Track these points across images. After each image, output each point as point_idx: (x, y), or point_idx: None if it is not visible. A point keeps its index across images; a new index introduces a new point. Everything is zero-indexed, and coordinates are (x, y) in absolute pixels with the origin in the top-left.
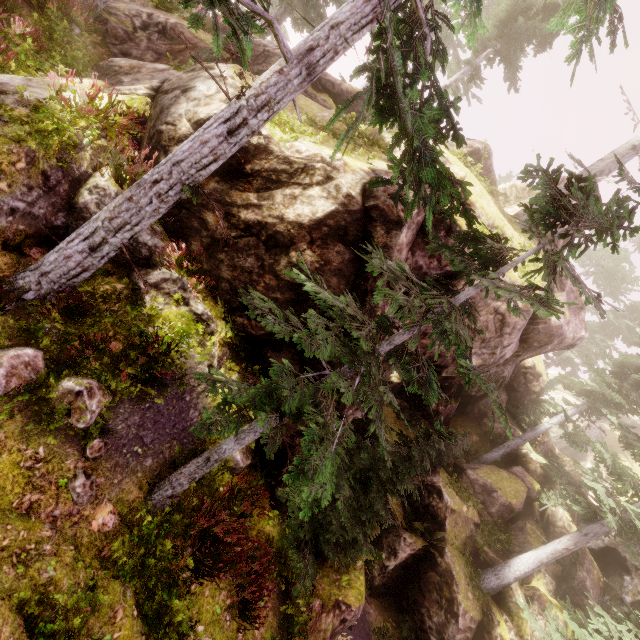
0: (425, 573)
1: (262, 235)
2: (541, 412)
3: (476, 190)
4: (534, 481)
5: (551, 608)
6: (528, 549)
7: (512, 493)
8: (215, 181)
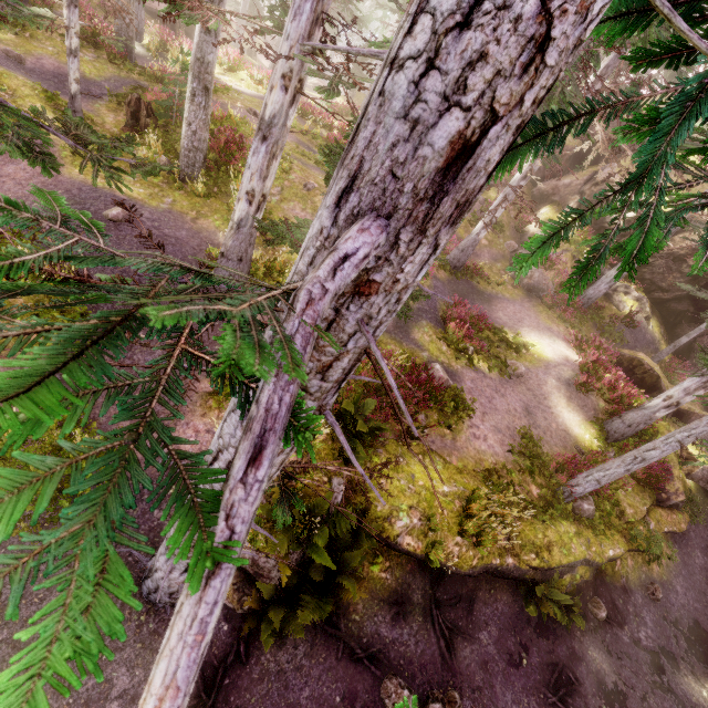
0: None
1: (670, 257)
2: None
3: None
4: None
5: None
6: None
7: None
8: None
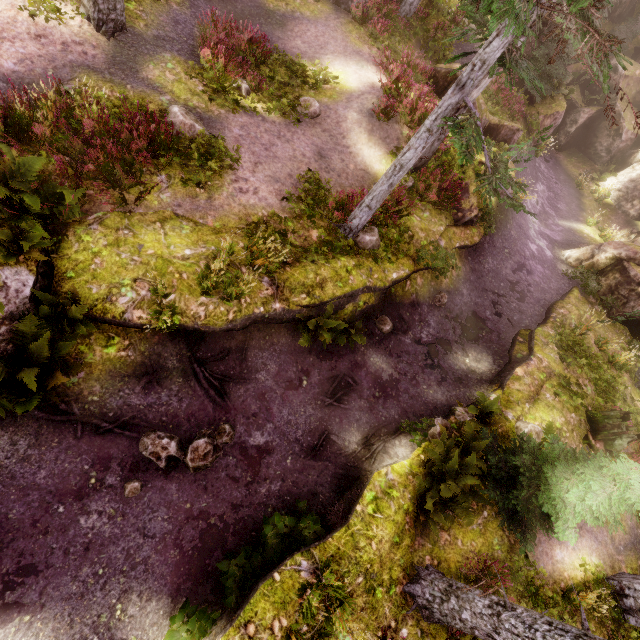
0: (599, 125)
1: None
2: None
3: None
4: None
5: None
6: None
7: None
8: None
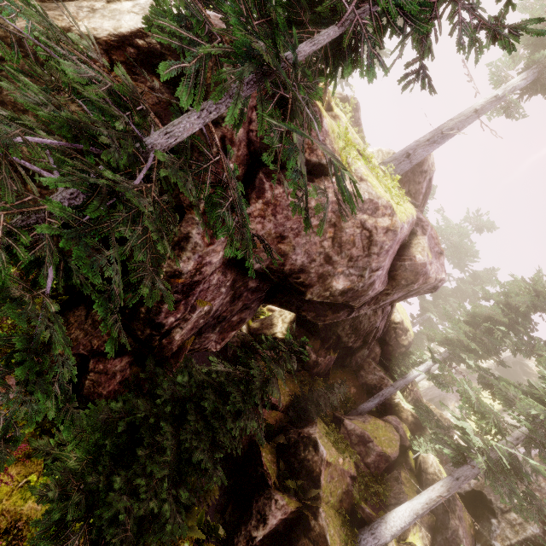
0: (297, 541)
1: None
2: (410, 364)
3: (343, 116)
4: (406, 429)
5: None
6: (403, 500)
7: (387, 442)
8: None
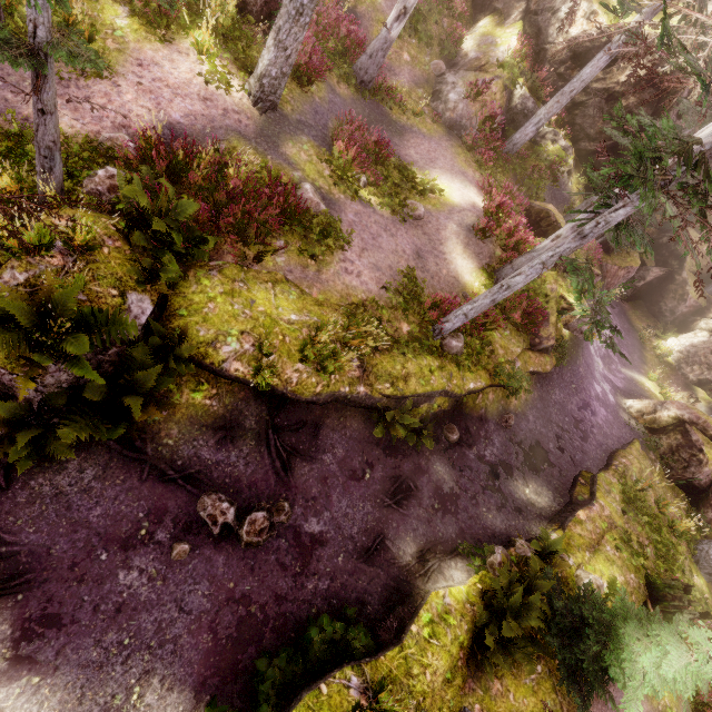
0: (665, 287)
1: (604, 95)
2: None
3: None
4: None
5: None
6: None
7: None
8: (577, 71)
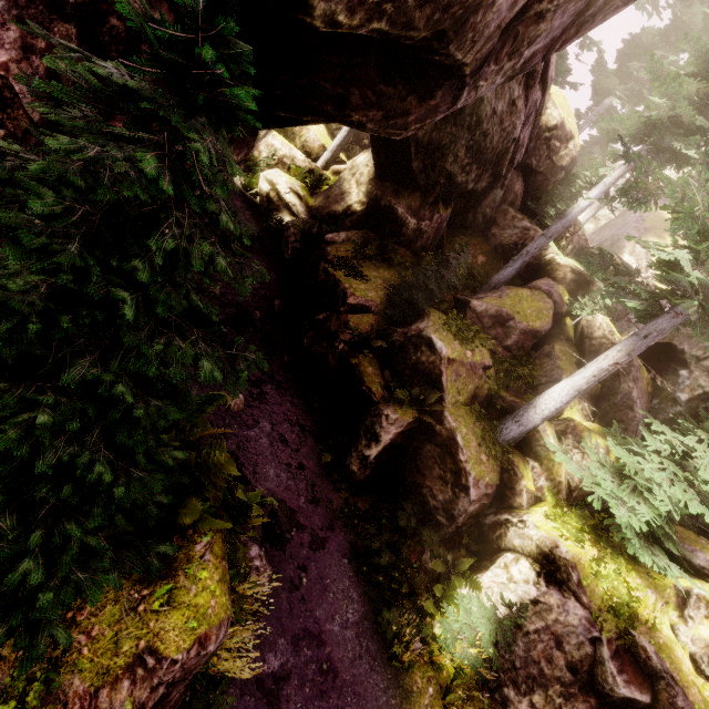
0: (421, 449)
1: None
2: (571, 196)
3: None
4: (563, 291)
5: (590, 438)
6: (558, 376)
7: (535, 314)
8: None
